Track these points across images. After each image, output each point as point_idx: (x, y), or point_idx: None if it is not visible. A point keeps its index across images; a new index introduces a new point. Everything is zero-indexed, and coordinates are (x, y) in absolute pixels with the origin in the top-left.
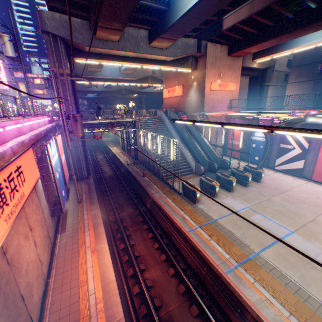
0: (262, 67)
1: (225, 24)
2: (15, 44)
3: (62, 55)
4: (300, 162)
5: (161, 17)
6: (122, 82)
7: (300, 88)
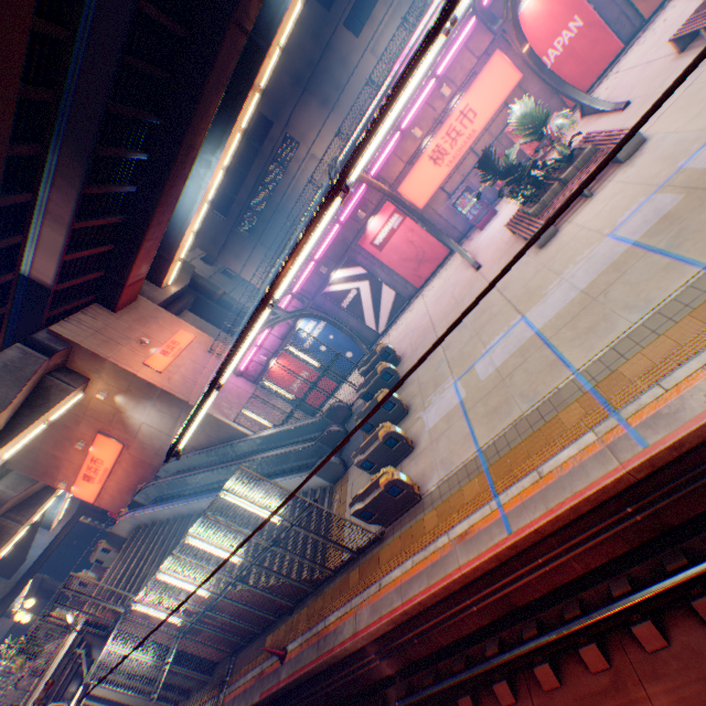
0: (185, 282)
1: (43, 276)
2: None
3: None
4: (384, 291)
5: None
6: None
7: (258, 263)
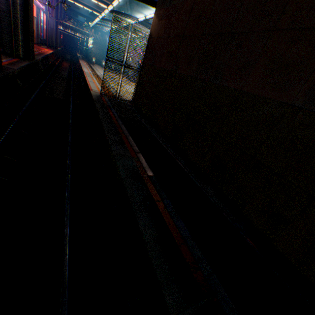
0: None
1: None
2: None
3: None
4: None
5: None
6: (95, 12)
7: None
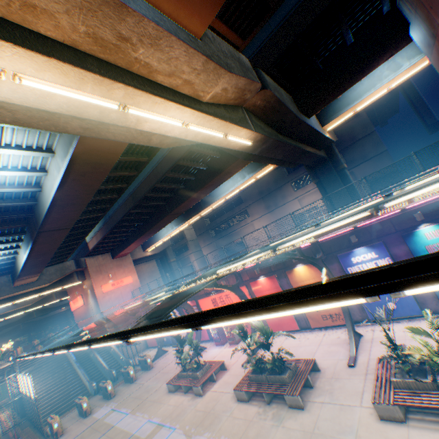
0: (158, 251)
1: (90, 246)
2: None
3: None
4: None
5: (14, 268)
6: (11, 314)
7: (210, 249)
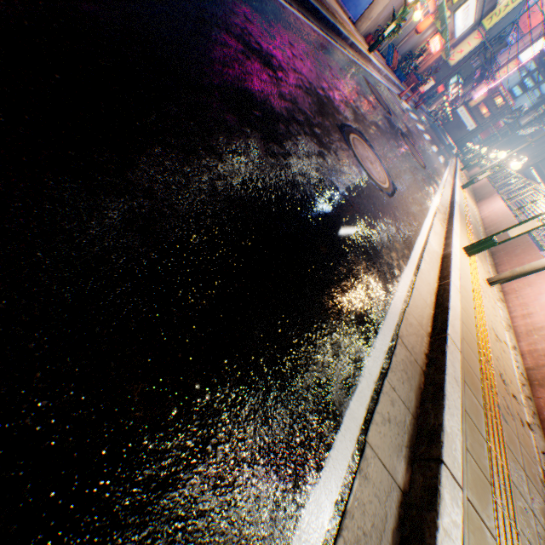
0: None
1: None
2: (533, 119)
3: (544, 154)
4: None
5: None
6: None
7: None
